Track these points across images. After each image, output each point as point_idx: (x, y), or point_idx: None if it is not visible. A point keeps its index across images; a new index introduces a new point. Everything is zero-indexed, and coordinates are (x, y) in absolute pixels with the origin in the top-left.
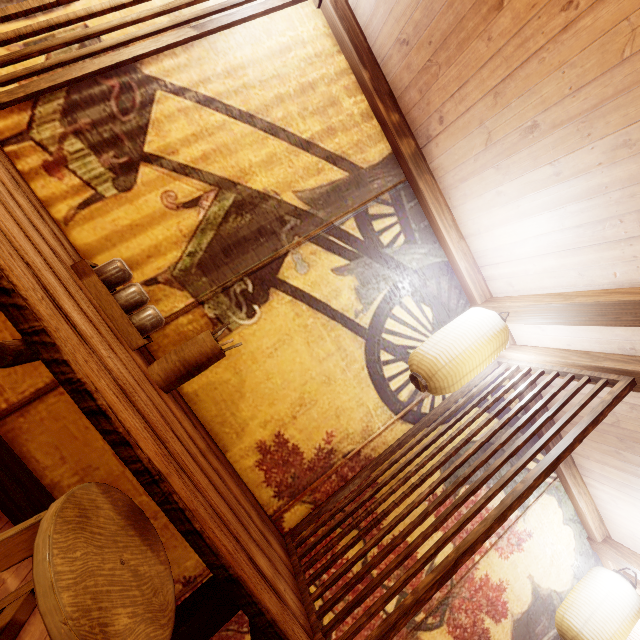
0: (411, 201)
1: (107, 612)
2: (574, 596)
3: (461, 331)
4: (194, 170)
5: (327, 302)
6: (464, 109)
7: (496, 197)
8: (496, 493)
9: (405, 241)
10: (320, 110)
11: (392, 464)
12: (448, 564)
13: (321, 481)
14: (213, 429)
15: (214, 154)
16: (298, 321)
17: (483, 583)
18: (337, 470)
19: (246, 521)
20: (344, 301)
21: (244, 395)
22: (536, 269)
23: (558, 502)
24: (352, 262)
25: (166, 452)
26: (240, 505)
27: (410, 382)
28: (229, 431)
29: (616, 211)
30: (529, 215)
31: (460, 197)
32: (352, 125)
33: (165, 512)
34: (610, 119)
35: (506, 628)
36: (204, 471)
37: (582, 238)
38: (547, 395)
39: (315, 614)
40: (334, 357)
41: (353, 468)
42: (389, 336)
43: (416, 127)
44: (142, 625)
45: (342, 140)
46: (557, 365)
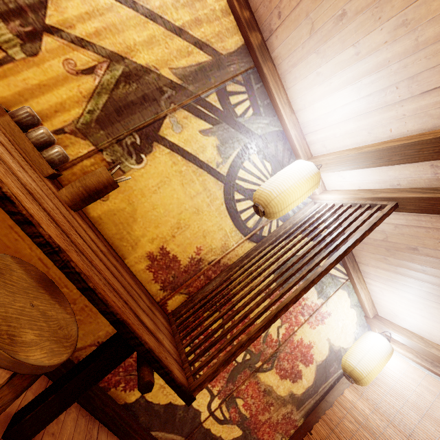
0: (258, 83)
1: (15, 329)
2: (353, 348)
3: (288, 174)
4: (89, 43)
5: (196, 155)
6: (295, 4)
7: (316, 77)
8: (305, 275)
9: (253, 113)
10: (189, 3)
11: (241, 267)
12: (271, 316)
13: (193, 280)
14: (114, 243)
15: (105, 31)
16: (175, 168)
17: (299, 343)
18: (204, 272)
19: (136, 298)
20: (209, 155)
21: (136, 220)
22: (341, 132)
23: (348, 294)
24: (214, 126)
25: (68, 239)
26: (132, 289)
27: (255, 215)
28: (126, 245)
29: (394, 80)
30: (338, 89)
31: (292, 80)
32: (214, 18)
33: (65, 274)
34: (394, 3)
35: (312, 370)
36: (103, 261)
37: (371, 104)
38: (343, 217)
39: (185, 354)
40: (201, 195)
41: (215, 271)
42: (241, 182)
43: (262, 23)
44: (47, 342)
45: (207, 30)
46: (351, 200)
